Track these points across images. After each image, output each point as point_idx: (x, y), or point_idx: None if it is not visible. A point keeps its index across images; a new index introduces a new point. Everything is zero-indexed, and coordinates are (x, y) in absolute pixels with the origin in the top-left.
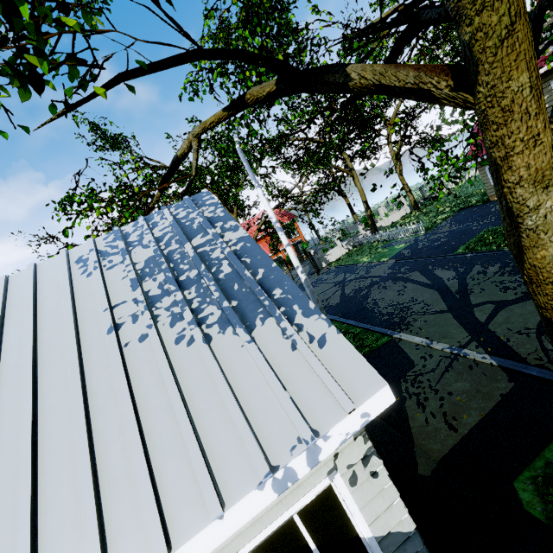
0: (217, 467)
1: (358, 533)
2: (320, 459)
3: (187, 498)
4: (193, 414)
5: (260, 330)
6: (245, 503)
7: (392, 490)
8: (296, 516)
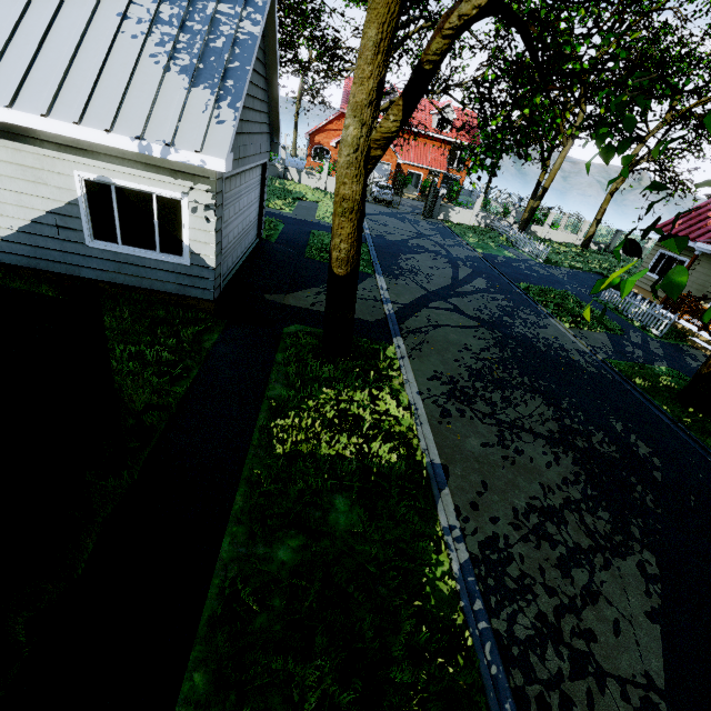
0: (121, 119)
1: (183, 240)
2: (168, 158)
3: (99, 116)
4: (129, 93)
5: (198, 91)
6: (122, 139)
7: (213, 238)
8: (155, 196)
